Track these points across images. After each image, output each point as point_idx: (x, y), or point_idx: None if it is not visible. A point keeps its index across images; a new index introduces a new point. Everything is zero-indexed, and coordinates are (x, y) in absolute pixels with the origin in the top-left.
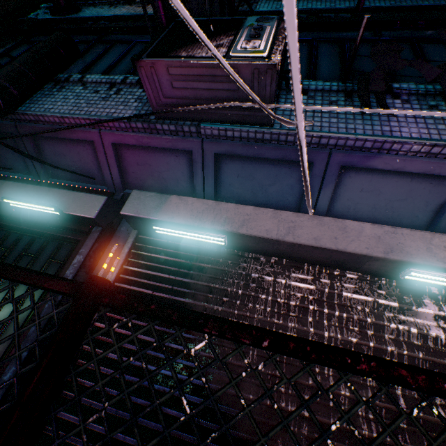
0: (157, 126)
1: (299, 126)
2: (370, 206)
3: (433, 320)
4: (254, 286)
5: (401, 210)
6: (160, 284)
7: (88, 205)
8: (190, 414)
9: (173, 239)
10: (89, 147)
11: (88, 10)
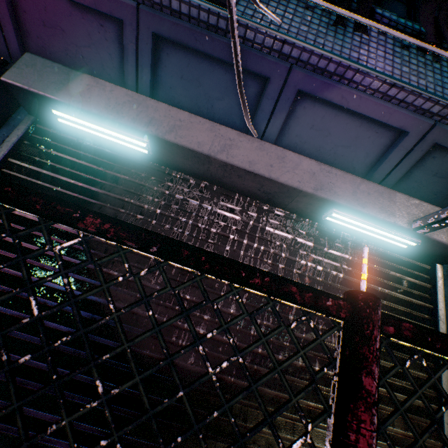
0: None
1: None
2: (316, 148)
3: (338, 261)
4: (176, 207)
5: (342, 158)
6: (59, 189)
7: None
8: (38, 316)
9: (85, 139)
10: None
11: None
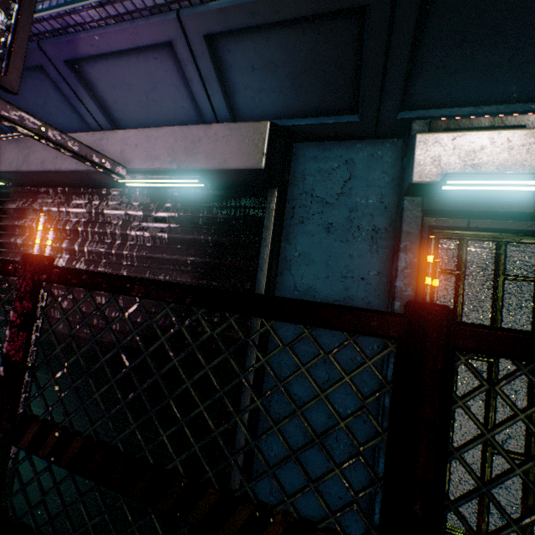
0: None
1: None
2: (138, 105)
3: (167, 222)
4: (46, 219)
5: (164, 102)
6: None
7: None
8: None
9: None
10: None
11: None
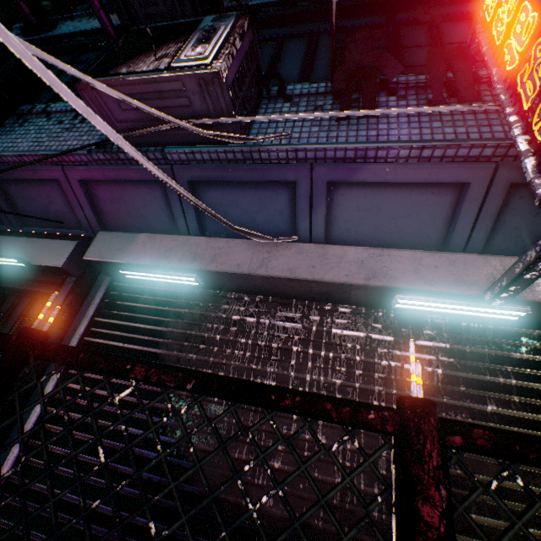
0: (120, 156)
1: (120, 145)
2: (372, 227)
3: (432, 353)
4: (234, 329)
5: (407, 228)
6: (133, 335)
7: (57, 254)
8: (105, 463)
9: (150, 284)
10: (57, 187)
11: (65, 25)
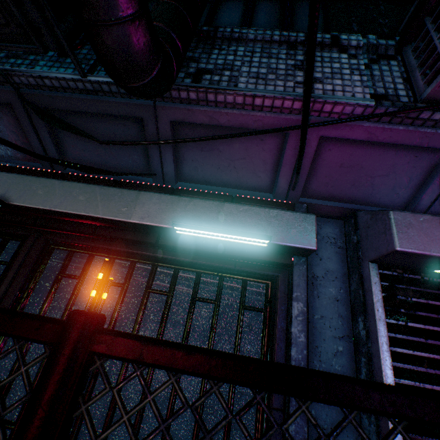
0: (422, 114)
1: None
2: None
3: None
4: None
5: None
6: None
7: (296, 230)
8: None
9: (428, 274)
10: (270, 141)
11: None
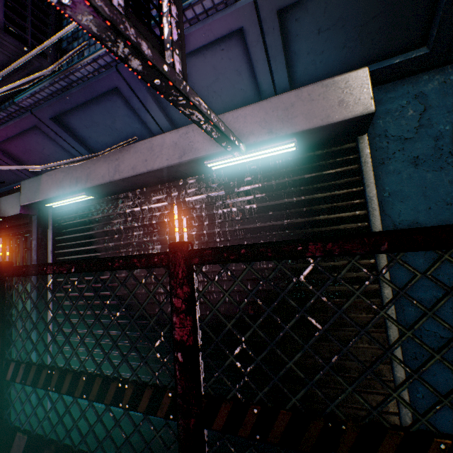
0: None
1: None
2: None
3: (251, 194)
4: (130, 219)
5: (224, 90)
6: (79, 242)
7: (14, 205)
8: (53, 316)
9: (74, 205)
10: None
11: None
